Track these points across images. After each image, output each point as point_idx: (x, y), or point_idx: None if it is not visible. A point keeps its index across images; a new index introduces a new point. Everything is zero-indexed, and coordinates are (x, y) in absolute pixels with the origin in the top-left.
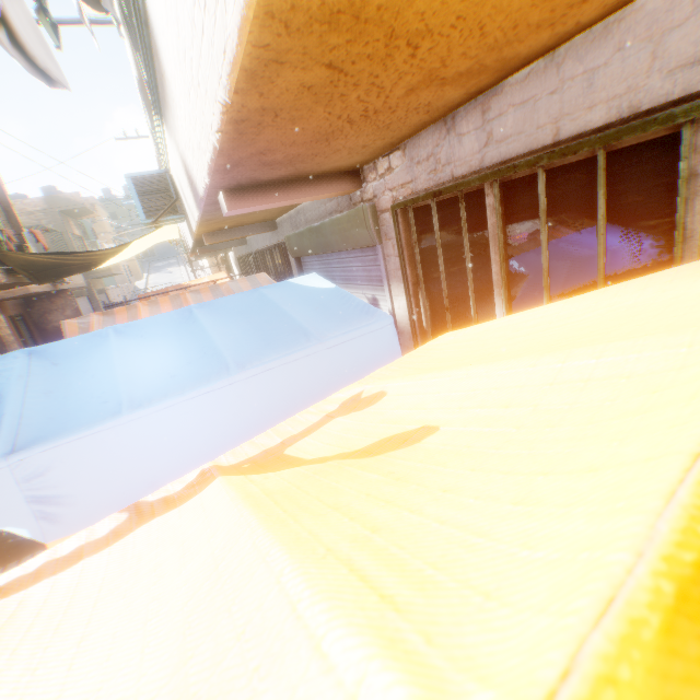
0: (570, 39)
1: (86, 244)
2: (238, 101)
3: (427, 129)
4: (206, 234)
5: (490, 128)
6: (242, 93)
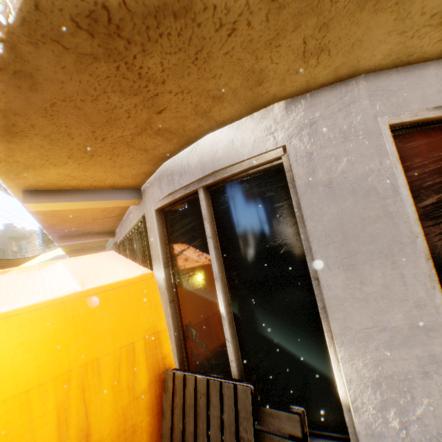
0: (125, 213)
1: (19, 256)
2: (42, 224)
3: (120, 224)
4: (69, 251)
5: (124, 226)
6: (42, 223)
